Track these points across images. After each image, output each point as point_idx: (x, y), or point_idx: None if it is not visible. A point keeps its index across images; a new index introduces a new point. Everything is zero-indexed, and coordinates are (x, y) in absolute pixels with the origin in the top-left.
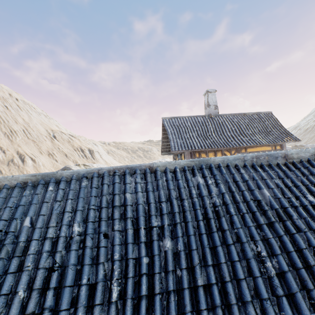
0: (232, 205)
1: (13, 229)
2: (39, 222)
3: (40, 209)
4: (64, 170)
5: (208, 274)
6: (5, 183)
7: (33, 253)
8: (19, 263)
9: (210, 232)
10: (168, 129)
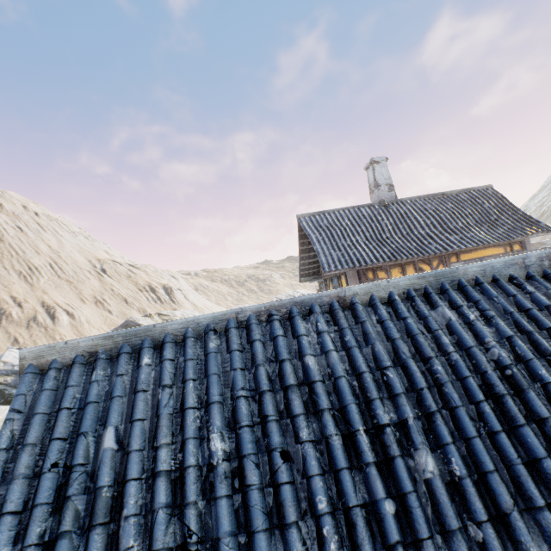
0: (538, 362)
1: (82, 459)
2: (135, 436)
3: (131, 407)
4: (125, 327)
5: (548, 532)
6: (52, 358)
7: (135, 513)
8: (106, 540)
9: (513, 426)
10: (311, 234)
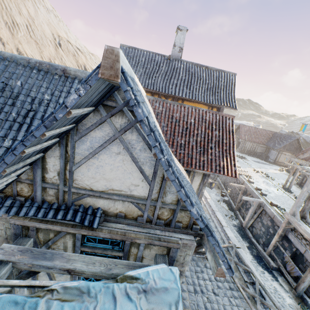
0: None
1: None
2: None
3: None
4: None
5: None
6: None
7: None
8: None
9: None
10: None
